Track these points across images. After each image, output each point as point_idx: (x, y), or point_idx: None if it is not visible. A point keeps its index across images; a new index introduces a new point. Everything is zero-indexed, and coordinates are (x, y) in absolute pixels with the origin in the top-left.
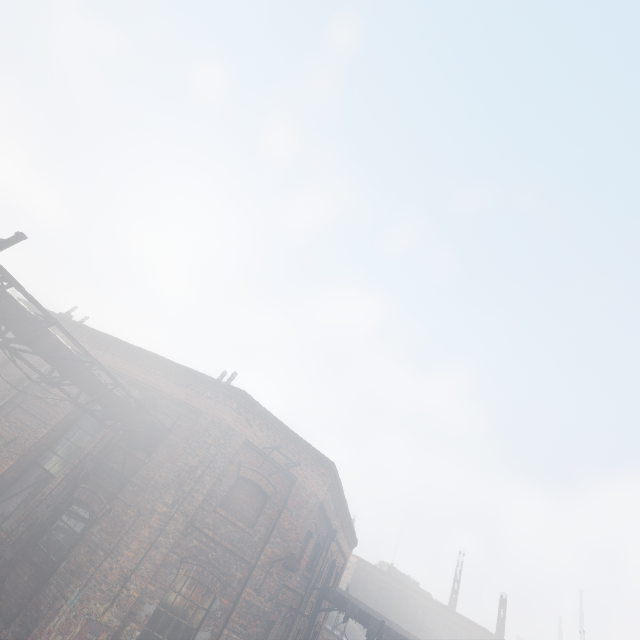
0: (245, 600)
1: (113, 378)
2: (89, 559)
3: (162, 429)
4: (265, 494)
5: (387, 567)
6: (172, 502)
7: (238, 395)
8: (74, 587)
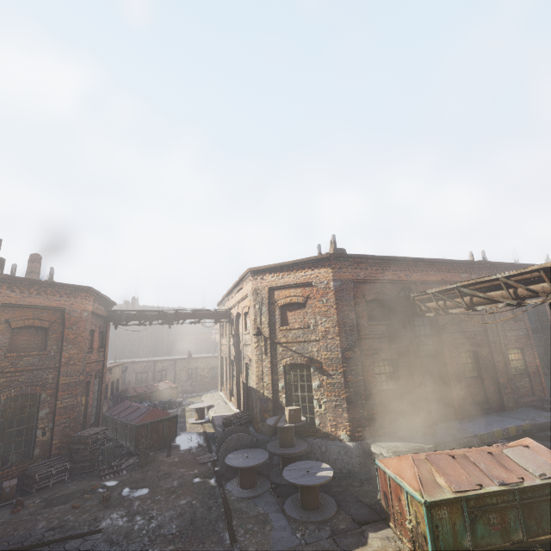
0: None
1: None
2: None
3: None
4: None
5: None
6: None
7: None
8: None
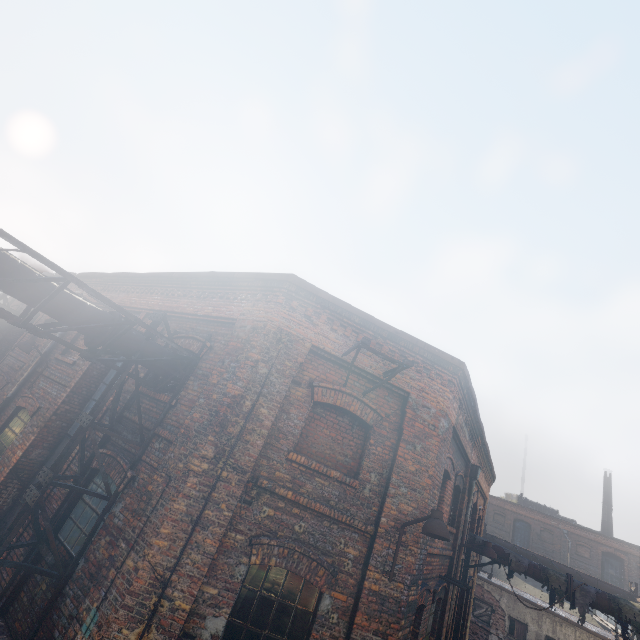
0: (372, 591)
1: (50, 264)
2: (110, 555)
3: (186, 356)
4: (363, 424)
5: (516, 499)
6: (214, 454)
7: (283, 283)
8: (90, 602)
